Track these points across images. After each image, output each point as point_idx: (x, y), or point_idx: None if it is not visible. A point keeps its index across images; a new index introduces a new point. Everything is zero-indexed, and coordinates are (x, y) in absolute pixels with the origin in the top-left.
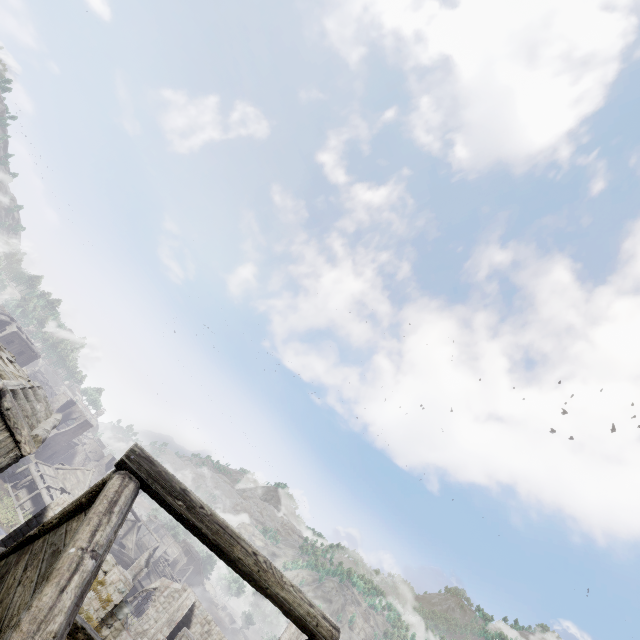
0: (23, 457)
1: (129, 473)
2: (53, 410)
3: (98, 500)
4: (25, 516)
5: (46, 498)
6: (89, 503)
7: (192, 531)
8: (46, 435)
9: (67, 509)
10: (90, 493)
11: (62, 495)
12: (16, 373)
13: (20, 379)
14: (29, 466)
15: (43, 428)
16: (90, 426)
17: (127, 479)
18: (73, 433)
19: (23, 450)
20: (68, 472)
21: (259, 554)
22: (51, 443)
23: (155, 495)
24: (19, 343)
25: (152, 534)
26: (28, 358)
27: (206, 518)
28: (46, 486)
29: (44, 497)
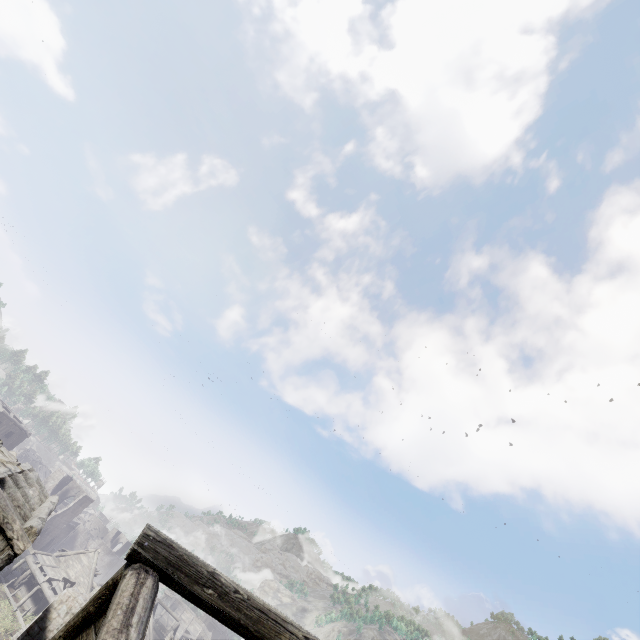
0: (16, 556)
1: (144, 565)
2: (48, 490)
3: (110, 611)
4: (26, 619)
5: (48, 593)
6: (99, 612)
7: (228, 625)
8: (41, 525)
9: (72, 623)
10: (99, 599)
11: (65, 590)
12: (3, 459)
13: (8, 464)
14: (26, 559)
15: (37, 517)
16: (90, 501)
17: (143, 574)
18: (72, 512)
19: (16, 548)
20: (70, 558)
21: (311, 638)
22: (49, 528)
23: (179, 587)
24: (6, 424)
25: (170, 613)
26: (17, 438)
27: (243, 604)
28: (47, 579)
29: (46, 592)
